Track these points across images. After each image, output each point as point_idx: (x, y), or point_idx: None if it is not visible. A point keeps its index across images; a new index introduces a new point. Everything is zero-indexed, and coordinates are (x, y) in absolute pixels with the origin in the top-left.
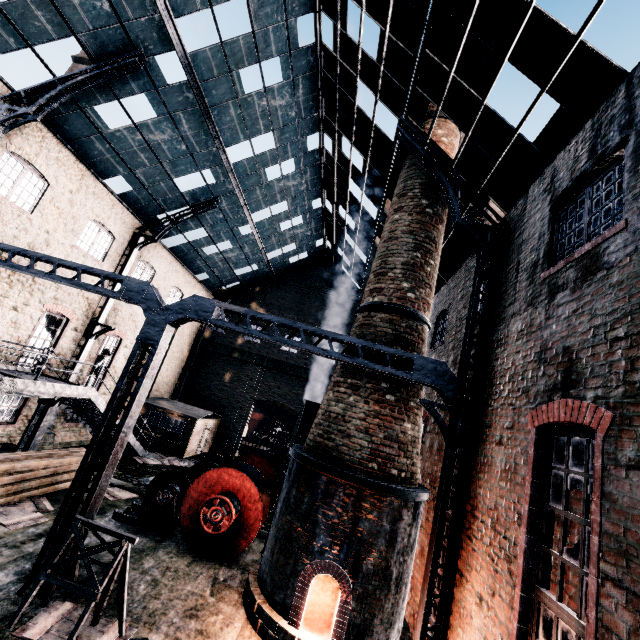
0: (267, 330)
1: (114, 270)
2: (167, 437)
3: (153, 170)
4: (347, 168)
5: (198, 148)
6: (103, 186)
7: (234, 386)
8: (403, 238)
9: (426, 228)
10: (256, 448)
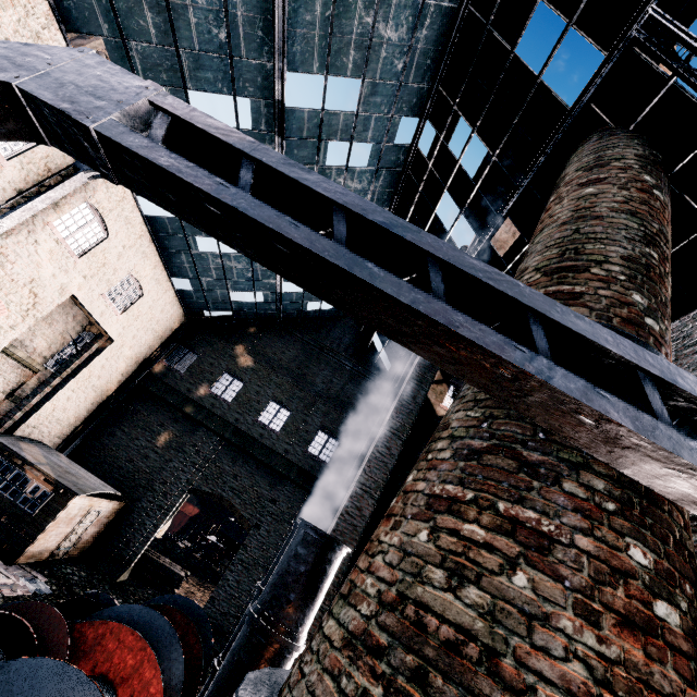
0: (247, 387)
1: (27, 188)
2: (4, 514)
3: (160, 56)
4: (446, 174)
5: (245, 50)
6: (62, 38)
7: (168, 456)
8: (616, 218)
9: (659, 217)
10: (166, 566)
